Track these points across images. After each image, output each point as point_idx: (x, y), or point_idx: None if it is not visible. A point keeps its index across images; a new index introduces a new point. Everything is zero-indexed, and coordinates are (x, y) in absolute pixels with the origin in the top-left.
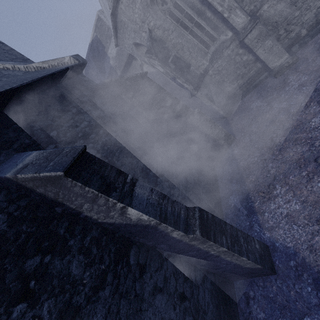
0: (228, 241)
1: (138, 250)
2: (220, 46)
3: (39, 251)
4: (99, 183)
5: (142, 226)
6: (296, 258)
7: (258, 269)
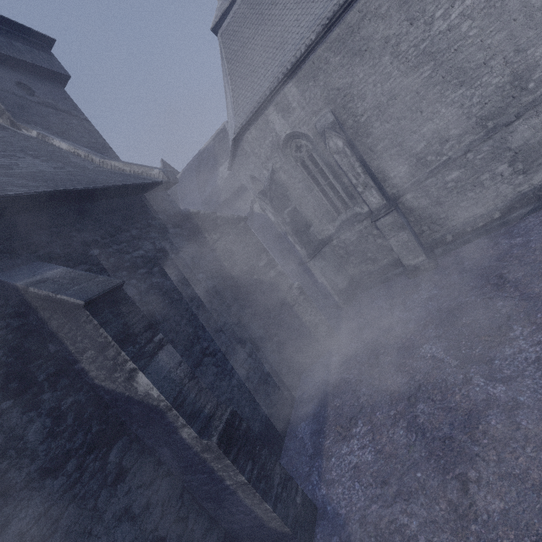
0: (254, 470)
1: (129, 446)
2: (353, 217)
3: (2, 390)
4: (119, 329)
5: (147, 407)
6: (342, 533)
7: (286, 535)
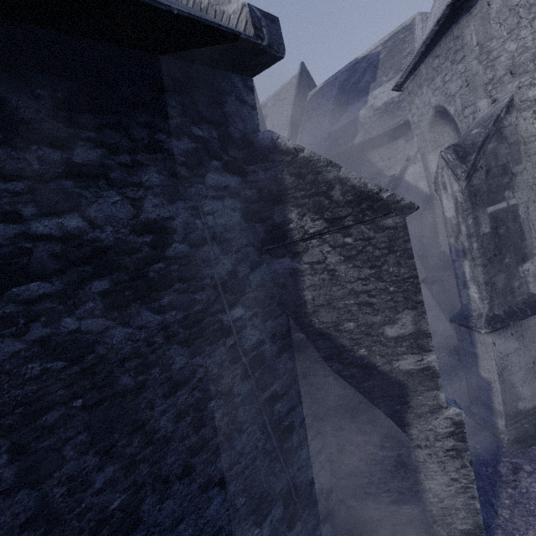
0: None
1: None
2: None
3: None
4: None
5: None
6: None
7: None
